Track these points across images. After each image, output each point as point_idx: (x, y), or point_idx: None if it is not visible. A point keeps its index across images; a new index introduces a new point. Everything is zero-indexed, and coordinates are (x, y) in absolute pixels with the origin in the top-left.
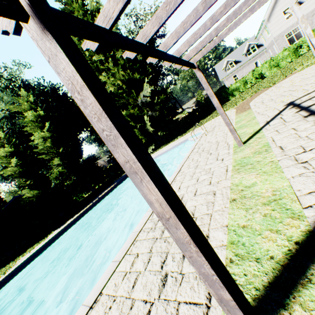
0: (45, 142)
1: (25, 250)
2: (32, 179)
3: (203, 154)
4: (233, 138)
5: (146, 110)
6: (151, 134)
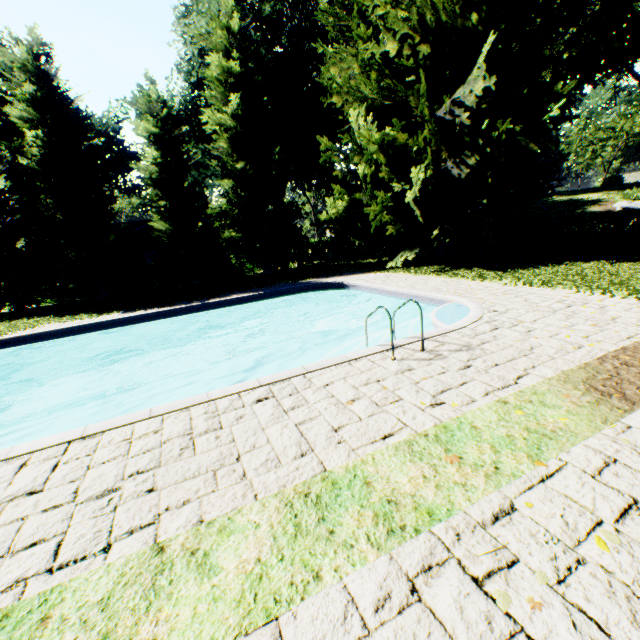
0: (217, 138)
1: (87, 311)
2: (168, 201)
3: (146, 457)
4: (189, 525)
5: (445, 151)
6: (423, 223)
